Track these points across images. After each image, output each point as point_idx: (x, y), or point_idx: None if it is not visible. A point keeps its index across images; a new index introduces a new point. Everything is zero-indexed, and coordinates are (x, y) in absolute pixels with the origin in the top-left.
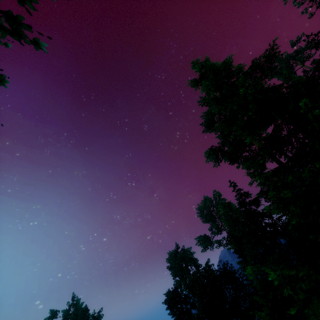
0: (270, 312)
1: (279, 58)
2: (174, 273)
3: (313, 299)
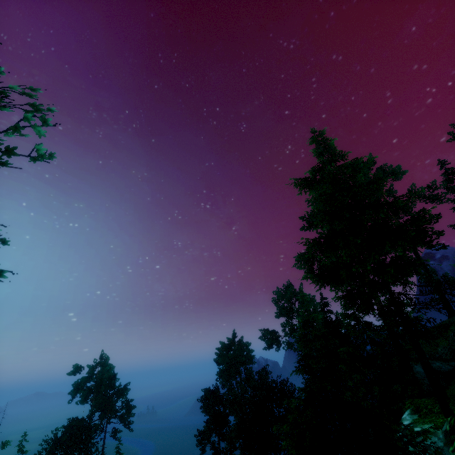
0: None
1: None
2: (219, 374)
3: None
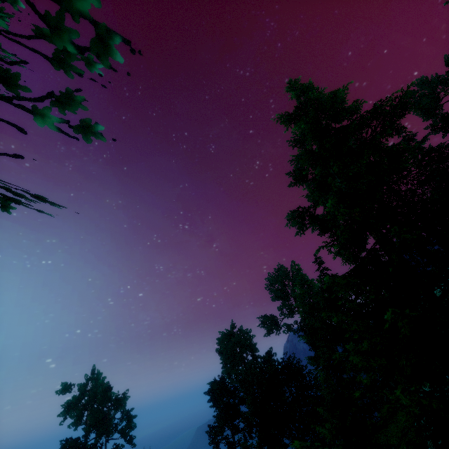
0: (333, 431)
1: (423, 79)
2: (224, 360)
3: (391, 422)
